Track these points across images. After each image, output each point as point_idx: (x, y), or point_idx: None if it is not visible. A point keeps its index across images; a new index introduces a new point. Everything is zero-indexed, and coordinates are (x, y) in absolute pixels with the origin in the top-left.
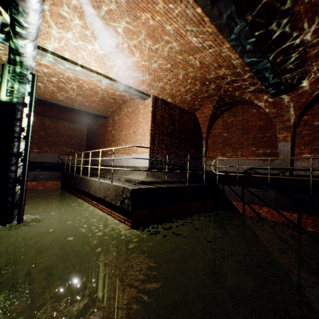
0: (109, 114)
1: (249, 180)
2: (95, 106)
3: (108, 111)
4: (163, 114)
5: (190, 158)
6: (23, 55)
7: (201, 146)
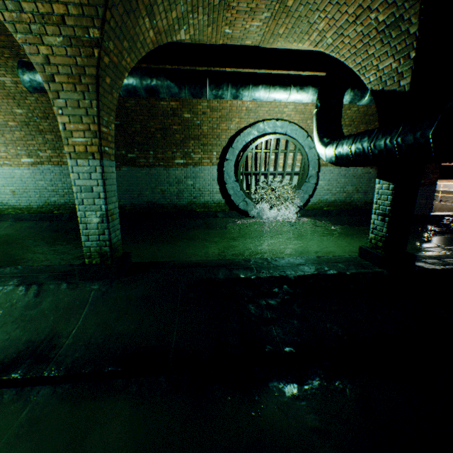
0: None
1: None
2: None
3: None
4: None
5: None
6: None
7: None
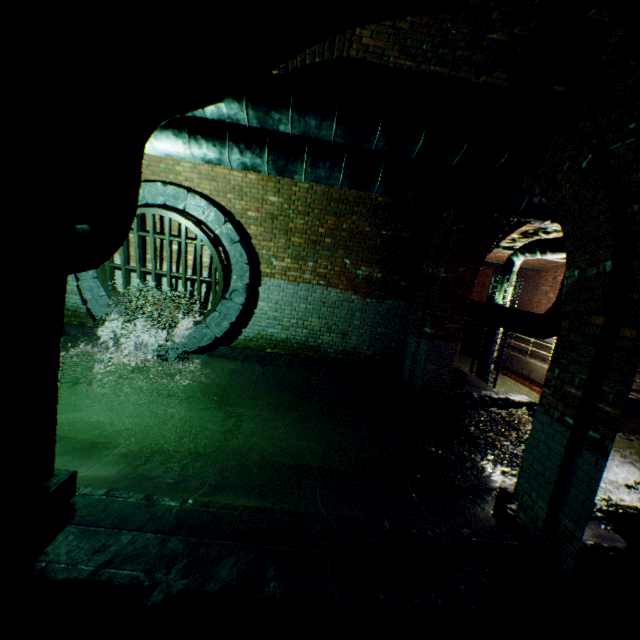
0: (546, 268)
1: None
2: (532, 261)
3: (547, 265)
4: None
5: None
6: (516, 265)
7: None
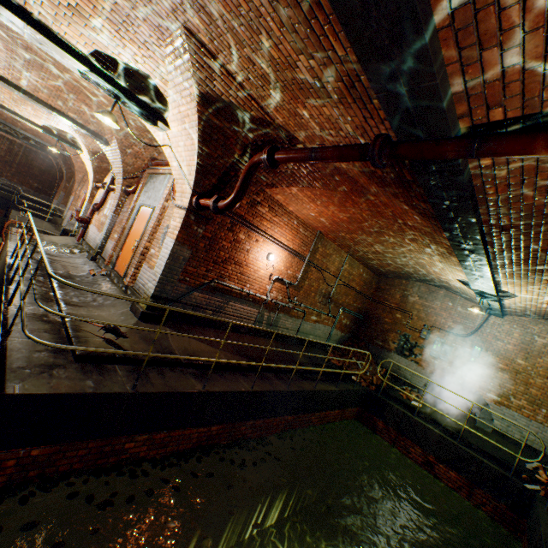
0: None
1: (44, 212)
2: None
3: None
4: (1, 146)
5: (32, 189)
6: None
7: (54, 186)
